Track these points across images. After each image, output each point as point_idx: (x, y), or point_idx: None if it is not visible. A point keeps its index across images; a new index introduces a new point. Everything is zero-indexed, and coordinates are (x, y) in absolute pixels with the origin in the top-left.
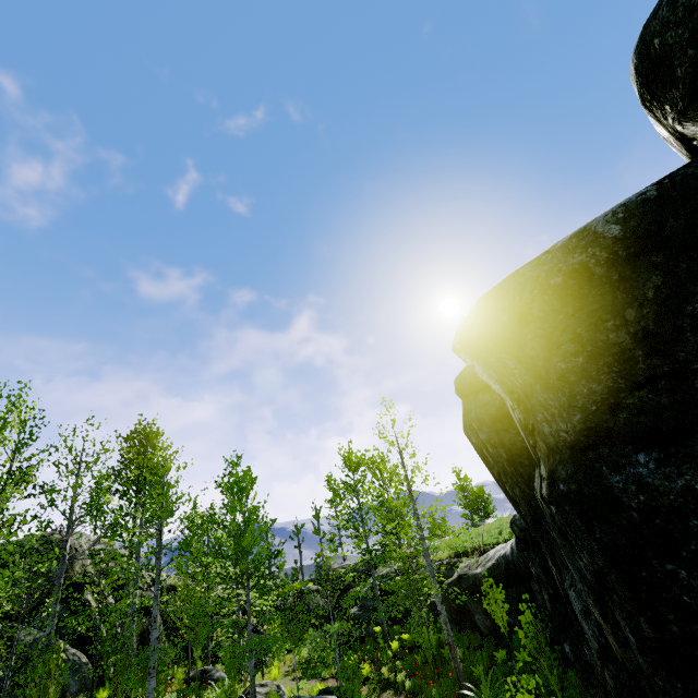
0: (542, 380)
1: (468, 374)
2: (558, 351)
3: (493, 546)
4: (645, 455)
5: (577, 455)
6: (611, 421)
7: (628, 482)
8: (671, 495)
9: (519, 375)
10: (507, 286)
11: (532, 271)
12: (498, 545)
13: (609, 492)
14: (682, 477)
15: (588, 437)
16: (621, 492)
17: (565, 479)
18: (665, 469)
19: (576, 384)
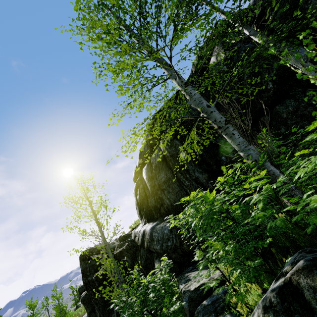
0: (87, 307)
1: (80, 290)
2: (88, 305)
3: (84, 313)
4: (93, 313)
5: (89, 313)
6: (91, 310)
7: (92, 315)
8: (94, 316)
9: (86, 306)
10: (85, 298)
11: (87, 297)
12: (85, 314)
13: (91, 316)
14: (94, 314)
15: (90, 312)
16: (91, 316)
17: (88, 316)
18: (94, 314)
19: (89, 307)
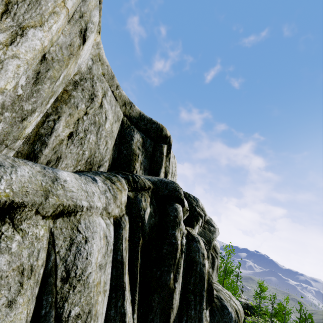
0: None
1: None
2: None
3: None
4: None
5: None
6: None
7: None
8: None
9: None
10: None
11: None
12: None
13: None
14: None
15: None
16: None
17: None
18: None
19: None
